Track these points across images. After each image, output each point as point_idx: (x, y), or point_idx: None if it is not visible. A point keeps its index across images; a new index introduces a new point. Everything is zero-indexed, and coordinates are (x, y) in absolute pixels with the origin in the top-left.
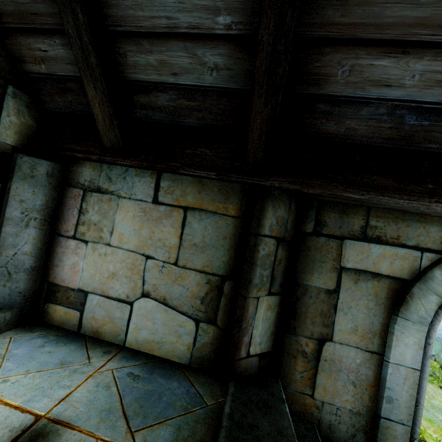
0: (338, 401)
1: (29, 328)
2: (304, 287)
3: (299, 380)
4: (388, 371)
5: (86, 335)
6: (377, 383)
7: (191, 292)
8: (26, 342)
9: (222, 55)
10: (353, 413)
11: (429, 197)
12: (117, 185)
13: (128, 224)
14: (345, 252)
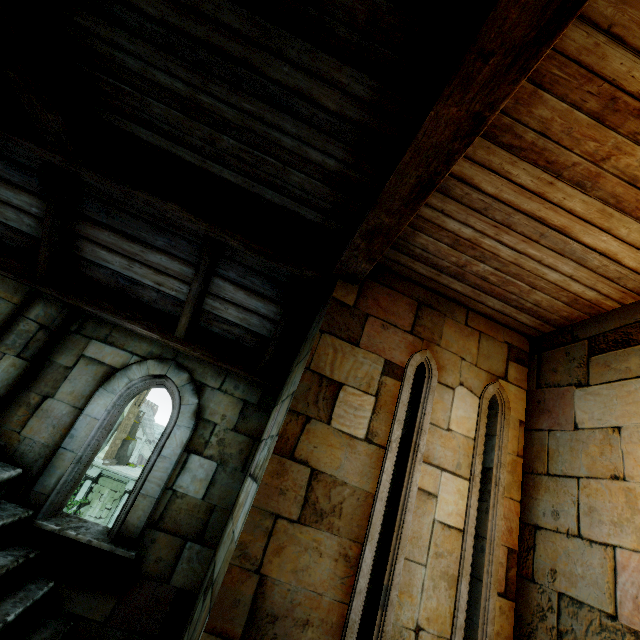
0: (38, 437)
1: None
2: (51, 362)
3: (15, 421)
4: (80, 419)
5: None
6: (70, 427)
7: None
8: None
9: (34, 222)
10: (44, 445)
11: (126, 319)
12: None
13: None
14: (89, 346)
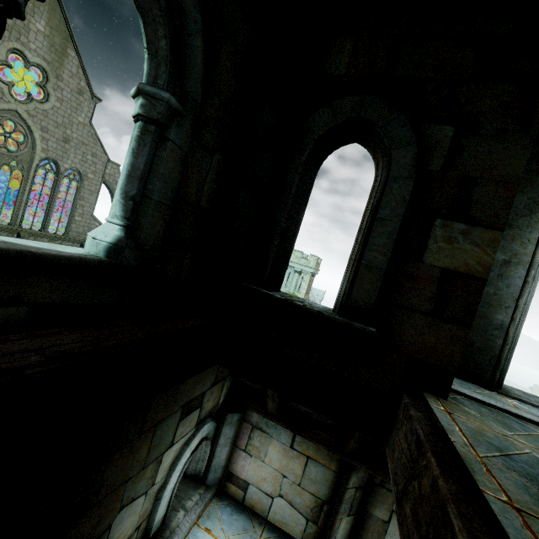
0: None
1: (220, 496)
2: (369, 513)
3: None
4: None
5: (247, 506)
6: None
7: (306, 503)
8: (224, 509)
9: None
10: None
11: None
12: (271, 430)
13: (275, 454)
14: None
